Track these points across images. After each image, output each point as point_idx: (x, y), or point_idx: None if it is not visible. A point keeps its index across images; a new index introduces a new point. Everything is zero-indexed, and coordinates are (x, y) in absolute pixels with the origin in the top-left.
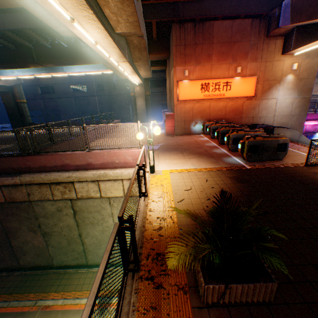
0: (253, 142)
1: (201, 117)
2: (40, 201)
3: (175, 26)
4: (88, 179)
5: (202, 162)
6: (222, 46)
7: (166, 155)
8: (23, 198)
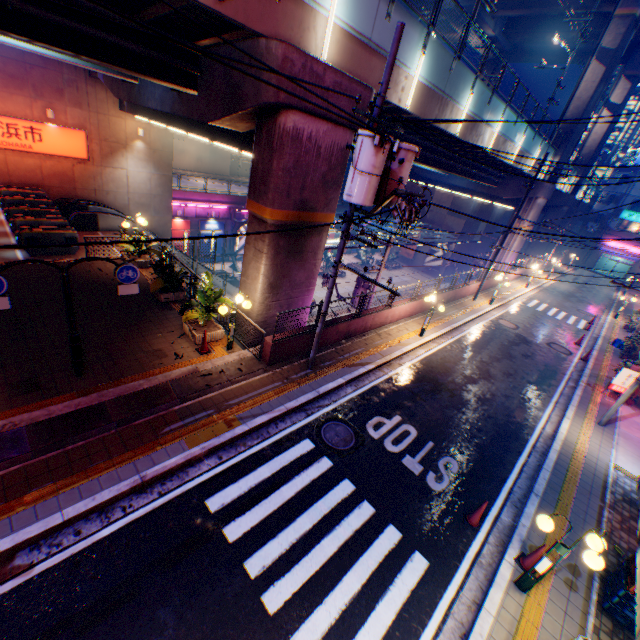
0: (32, 235)
1: None
2: None
3: None
4: None
5: None
6: (10, 65)
7: None
8: None
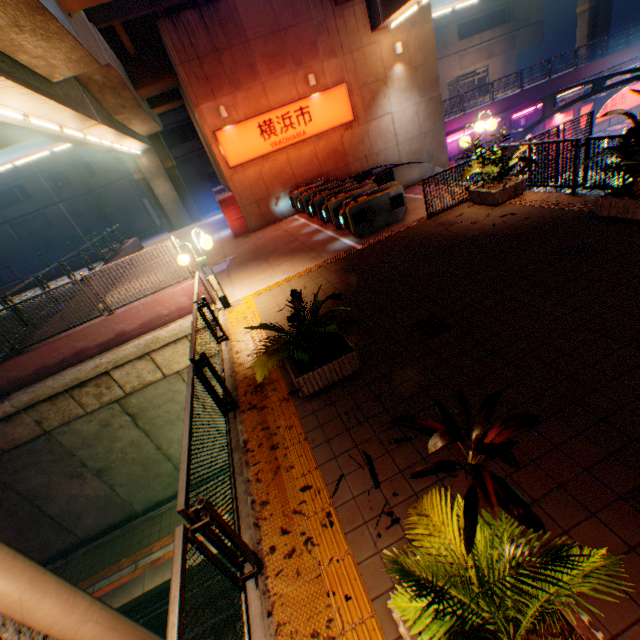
0: (356, 209)
1: (283, 184)
2: (65, 425)
3: (164, 24)
4: (131, 357)
5: (299, 264)
6: (267, 43)
7: (243, 274)
8: (32, 434)
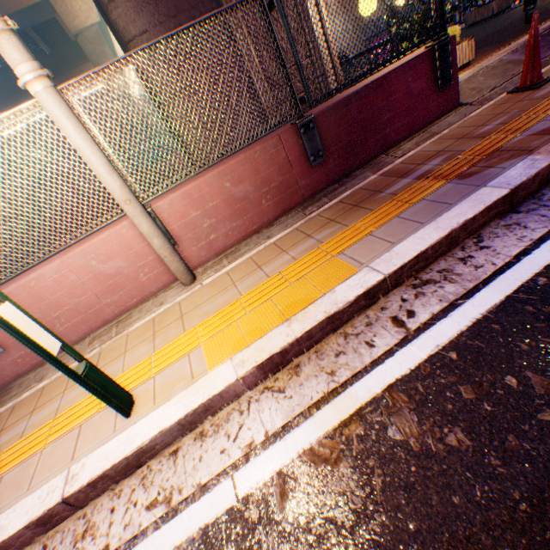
0: None
1: None
2: None
3: None
4: None
5: None
6: None
7: None
8: None
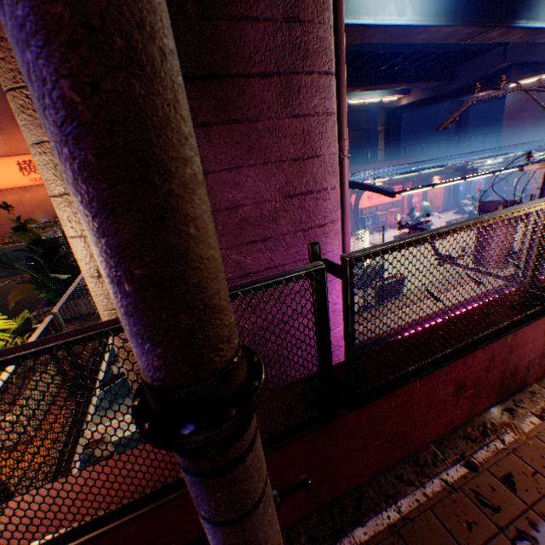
0: None
1: (46, 212)
2: None
3: None
4: None
5: None
6: None
7: None
8: None
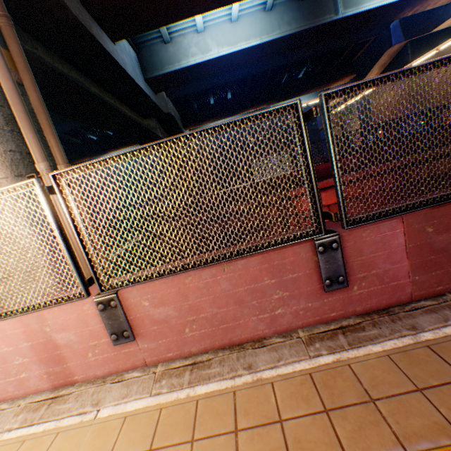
0: None
1: None
2: None
3: None
4: None
5: None
6: None
7: None
8: None
